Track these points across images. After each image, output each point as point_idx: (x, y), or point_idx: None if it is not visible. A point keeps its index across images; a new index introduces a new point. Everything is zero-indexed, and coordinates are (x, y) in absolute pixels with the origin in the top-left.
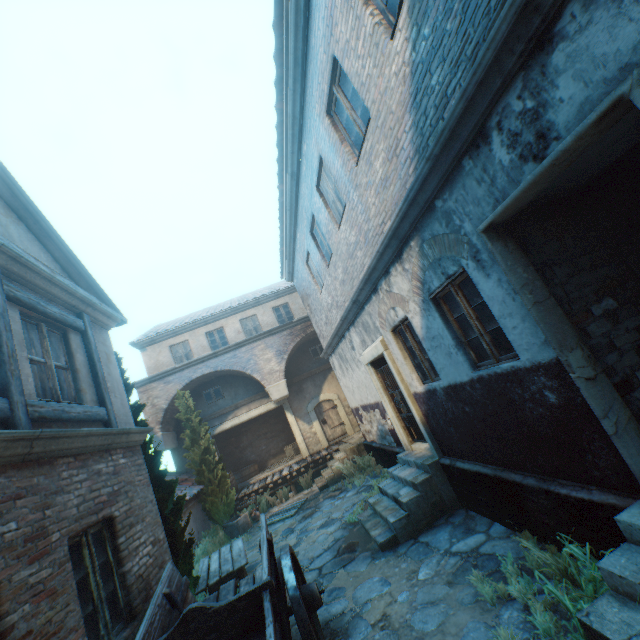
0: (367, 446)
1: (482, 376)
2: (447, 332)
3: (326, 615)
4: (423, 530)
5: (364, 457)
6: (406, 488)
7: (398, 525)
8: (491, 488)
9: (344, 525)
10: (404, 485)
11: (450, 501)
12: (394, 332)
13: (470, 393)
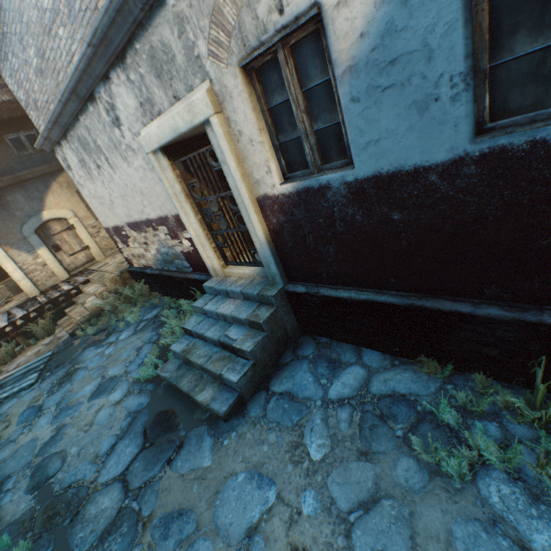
0: (136, 273)
1: (507, 147)
2: (462, 36)
3: None
4: (270, 374)
5: (131, 286)
6: (236, 328)
7: (244, 382)
8: (386, 318)
9: (137, 387)
10: (229, 323)
11: (293, 331)
12: (245, 70)
13: (431, 187)
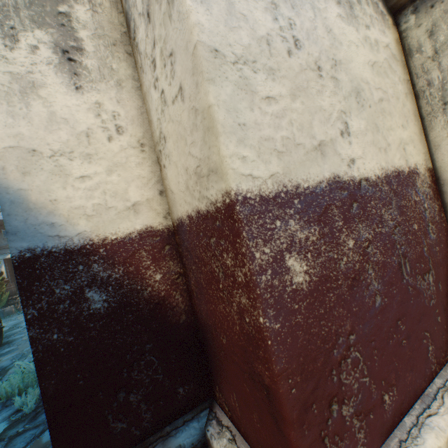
0: None
1: None
2: None
3: (10, 339)
4: None
5: None
6: None
7: None
8: None
9: None
10: None
11: None
12: None
13: None
